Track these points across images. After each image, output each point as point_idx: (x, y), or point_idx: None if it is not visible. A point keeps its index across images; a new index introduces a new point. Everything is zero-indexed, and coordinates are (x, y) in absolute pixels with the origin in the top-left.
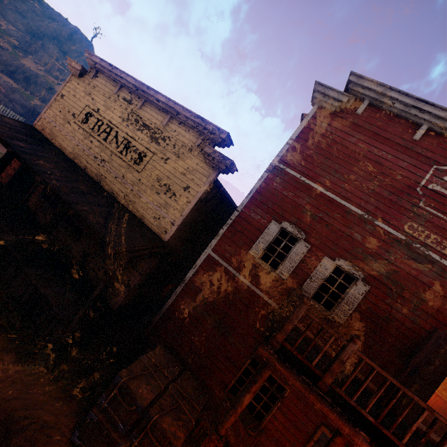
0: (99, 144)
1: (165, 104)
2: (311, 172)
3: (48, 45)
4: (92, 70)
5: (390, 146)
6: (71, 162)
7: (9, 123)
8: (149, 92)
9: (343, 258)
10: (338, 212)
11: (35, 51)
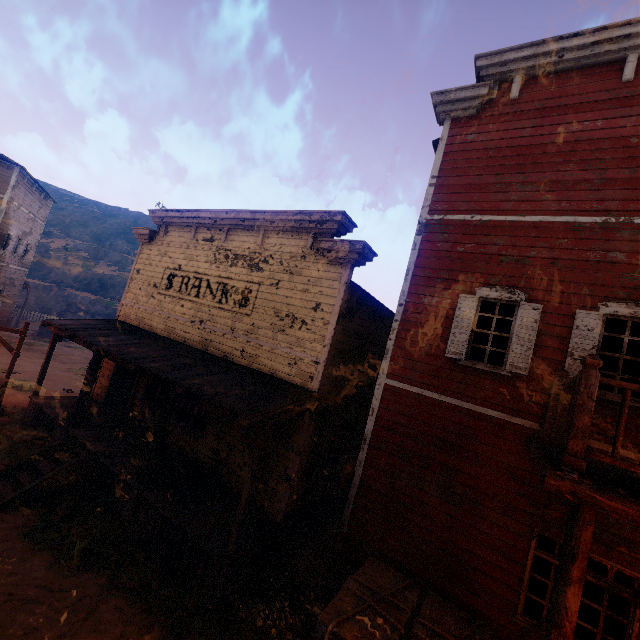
0: (192, 304)
1: (252, 220)
2: (485, 204)
3: (116, 242)
4: (161, 228)
5: (591, 109)
6: (167, 340)
7: (90, 324)
8: (229, 217)
9: (610, 299)
10: (560, 236)
11: (105, 254)
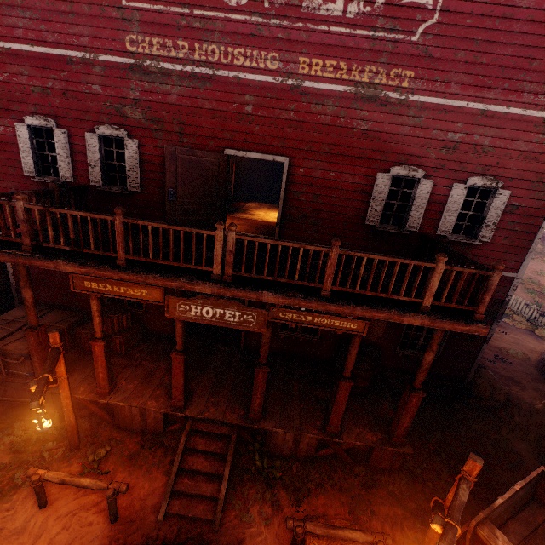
0: None
1: None
2: (2, 29)
3: None
4: None
5: None
6: None
7: None
8: None
9: (101, 124)
10: (62, 69)
11: None
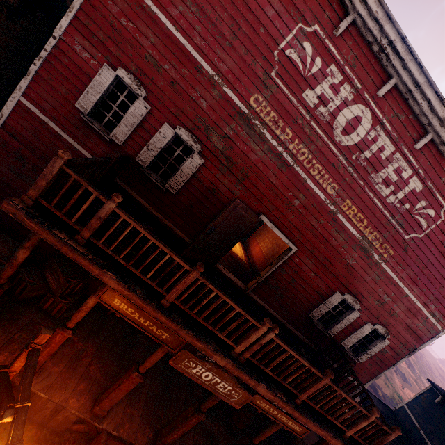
0: None
1: None
2: None
3: None
4: None
5: None
6: None
7: None
8: None
9: (185, 127)
10: (187, 67)
11: None
